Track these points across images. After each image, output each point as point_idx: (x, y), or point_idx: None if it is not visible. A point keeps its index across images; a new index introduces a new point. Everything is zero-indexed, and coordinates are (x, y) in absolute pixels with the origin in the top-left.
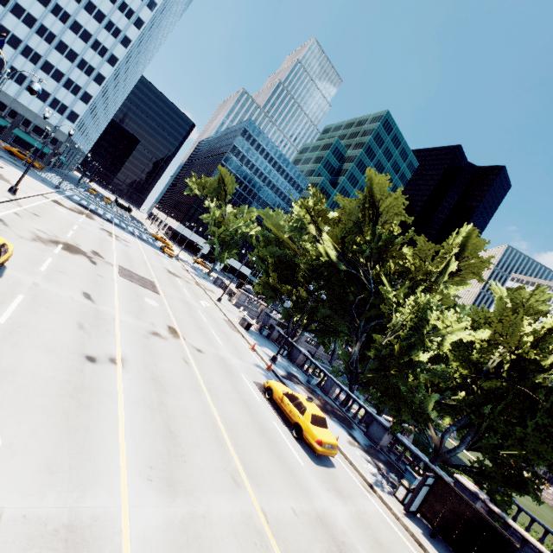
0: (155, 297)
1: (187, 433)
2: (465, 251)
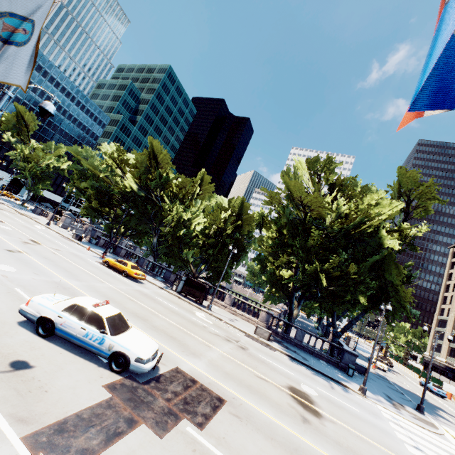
0: (4, 224)
1: (75, 272)
2: (203, 182)
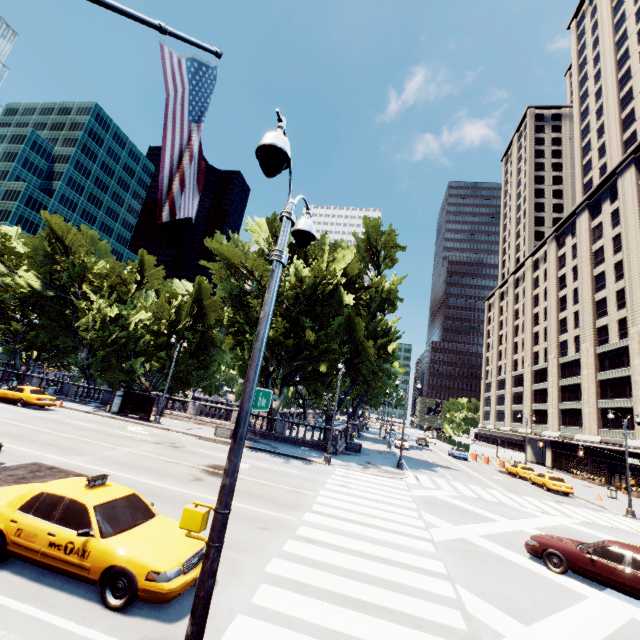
0: None
1: None
2: (144, 266)
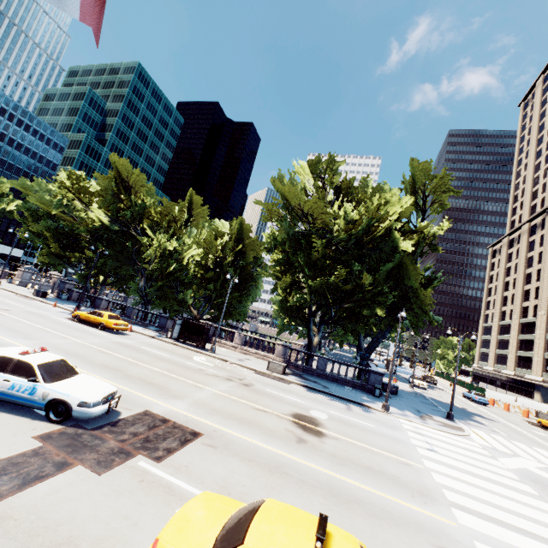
0: None
1: (27, 331)
2: (192, 205)
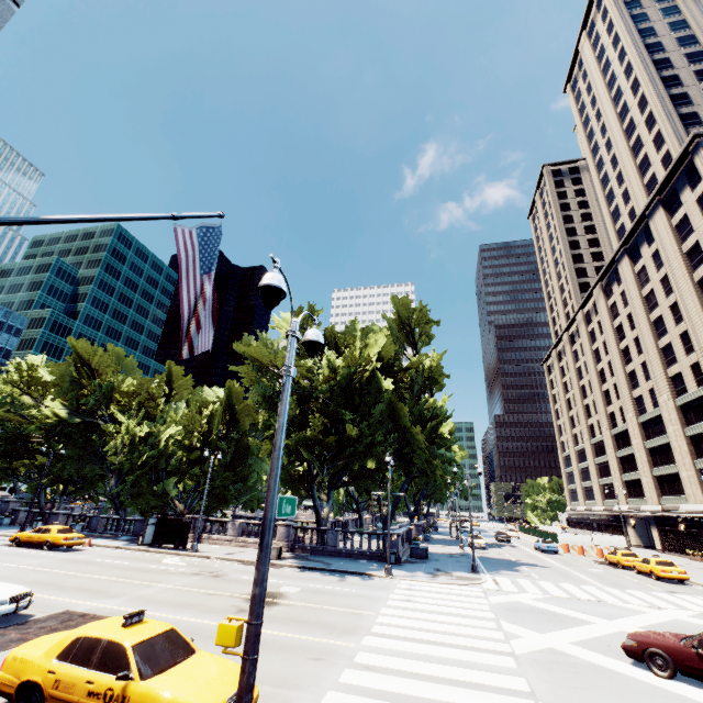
0: None
1: None
2: (172, 377)
